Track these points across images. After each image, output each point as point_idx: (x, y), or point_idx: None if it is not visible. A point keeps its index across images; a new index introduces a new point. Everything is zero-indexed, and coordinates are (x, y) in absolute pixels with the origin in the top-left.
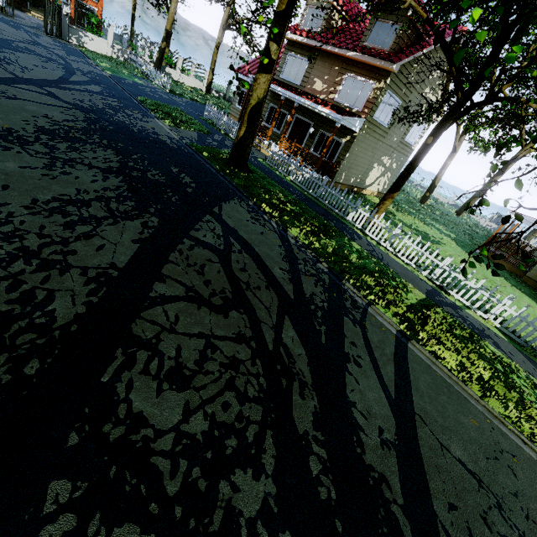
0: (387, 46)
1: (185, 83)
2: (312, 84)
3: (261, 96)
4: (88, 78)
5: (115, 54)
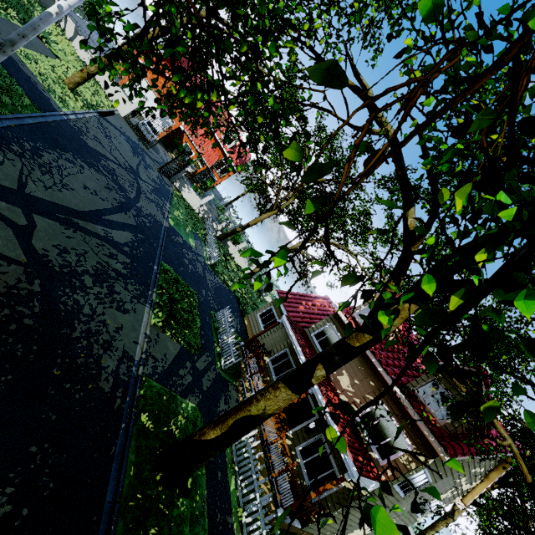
0: (440, 417)
1: (235, 258)
2: (339, 373)
3: (270, 410)
4: (135, 221)
5: (199, 209)
